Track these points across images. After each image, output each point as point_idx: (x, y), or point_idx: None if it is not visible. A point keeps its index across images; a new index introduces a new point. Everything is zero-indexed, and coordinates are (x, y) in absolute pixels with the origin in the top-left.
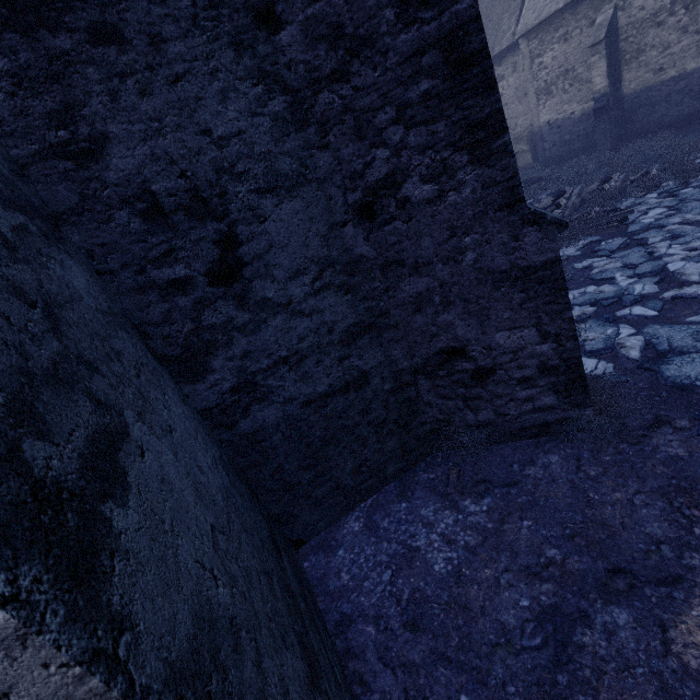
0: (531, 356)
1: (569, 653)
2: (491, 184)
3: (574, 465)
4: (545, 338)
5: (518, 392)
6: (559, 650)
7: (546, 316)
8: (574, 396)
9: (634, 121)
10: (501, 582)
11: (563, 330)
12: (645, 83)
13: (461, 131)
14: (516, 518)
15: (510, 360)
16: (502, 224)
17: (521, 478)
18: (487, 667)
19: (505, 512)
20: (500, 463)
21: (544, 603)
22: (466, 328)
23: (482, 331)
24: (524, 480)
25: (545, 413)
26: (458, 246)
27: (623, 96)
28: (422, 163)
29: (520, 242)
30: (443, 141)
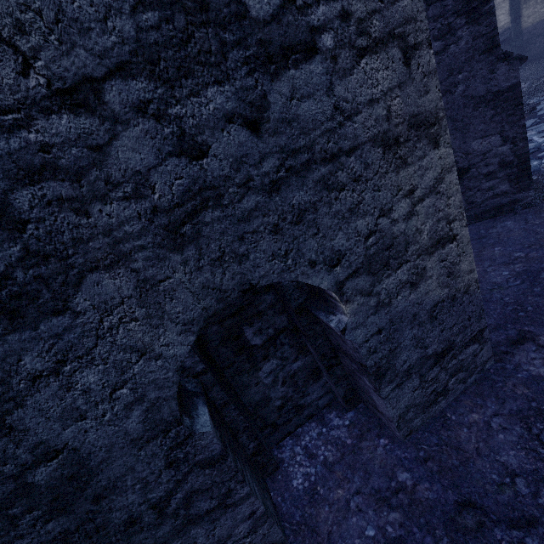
0: (494, 156)
1: (539, 281)
2: (478, 36)
3: (523, 222)
4: (505, 141)
5: (484, 184)
6: (532, 282)
7: (507, 125)
8: (522, 182)
9: (532, 49)
10: (487, 270)
11: (518, 134)
12: (541, 17)
13: (462, 3)
14: (490, 248)
15: (480, 160)
16: (483, 63)
17: (487, 234)
18: (489, 296)
19: (481, 248)
20: (470, 232)
21: (518, 270)
22: (453, 140)
23: (463, 142)
24: (490, 235)
25: (500, 198)
26: (453, 82)
27: (523, 30)
28: (435, 28)
29: (494, 74)
30: (450, 11)
